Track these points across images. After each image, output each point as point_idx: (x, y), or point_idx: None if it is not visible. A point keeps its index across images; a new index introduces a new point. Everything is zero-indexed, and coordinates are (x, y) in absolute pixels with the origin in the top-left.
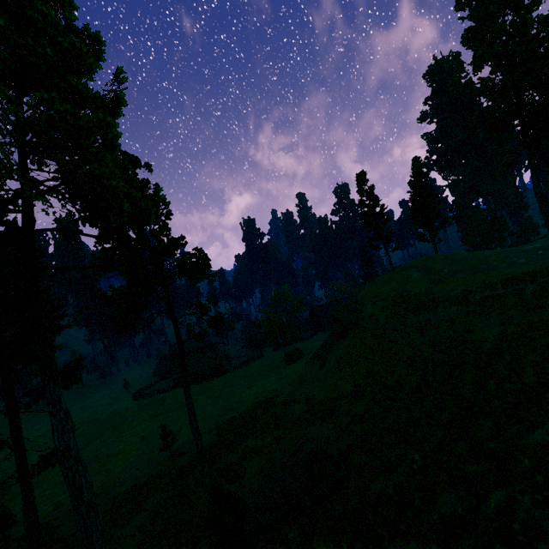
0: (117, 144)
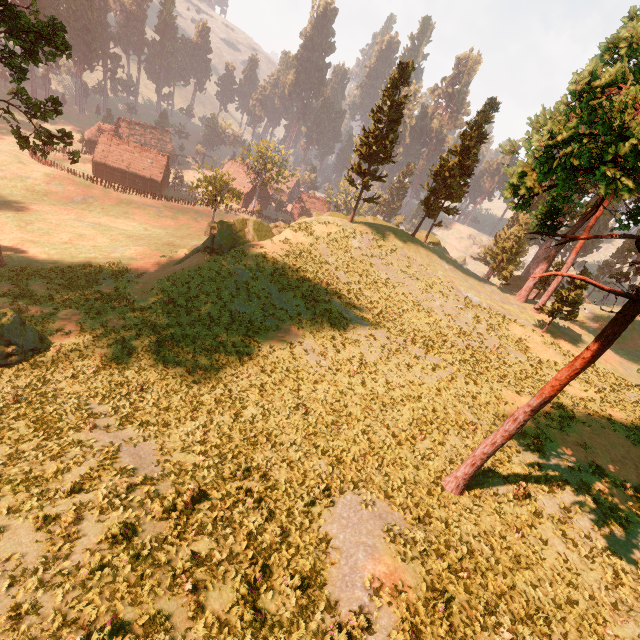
0: None
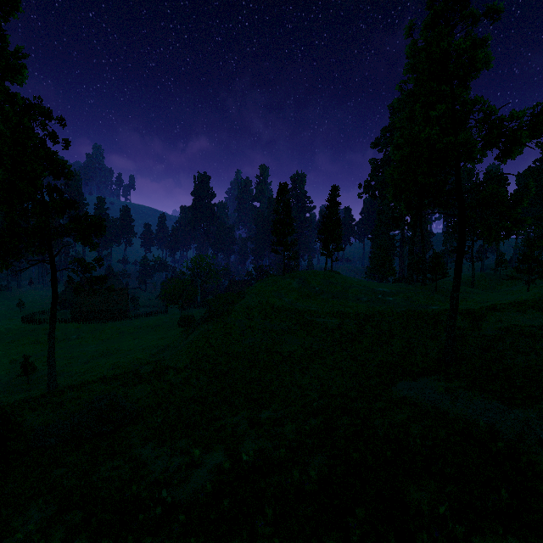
0: (18, 101)
